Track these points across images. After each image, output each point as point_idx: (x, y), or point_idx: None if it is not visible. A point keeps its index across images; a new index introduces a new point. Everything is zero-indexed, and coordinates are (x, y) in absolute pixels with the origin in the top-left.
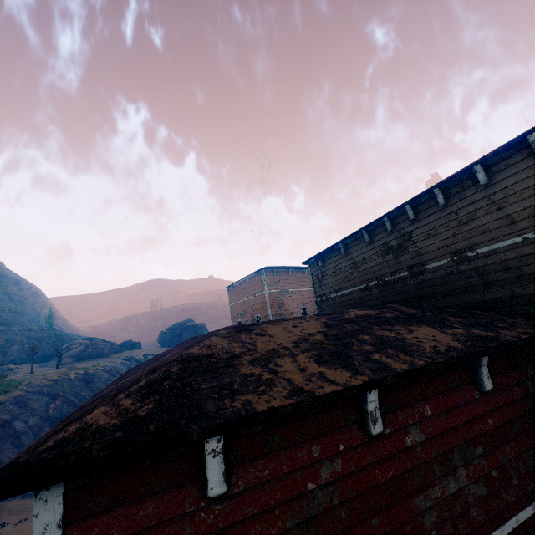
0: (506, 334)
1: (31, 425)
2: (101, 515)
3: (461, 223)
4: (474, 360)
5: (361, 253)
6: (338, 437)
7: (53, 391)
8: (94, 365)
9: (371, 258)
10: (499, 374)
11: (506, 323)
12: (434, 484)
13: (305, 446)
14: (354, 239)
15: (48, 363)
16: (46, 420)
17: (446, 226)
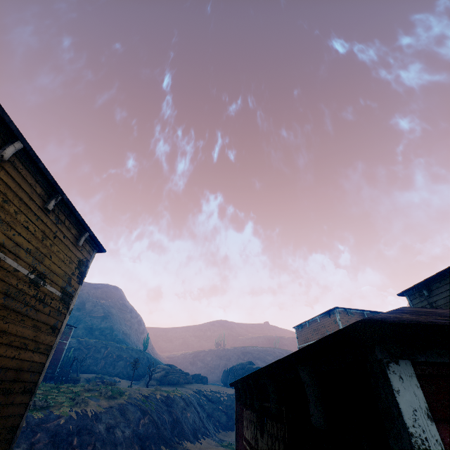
0: None
1: (125, 437)
2: None
3: None
4: None
5: None
6: None
7: (144, 407)
8: (173, 390)
9: None
10: None
11: None
12: None
13: None
14: None
15: (139, 381)
16: (136, 436)
17: None
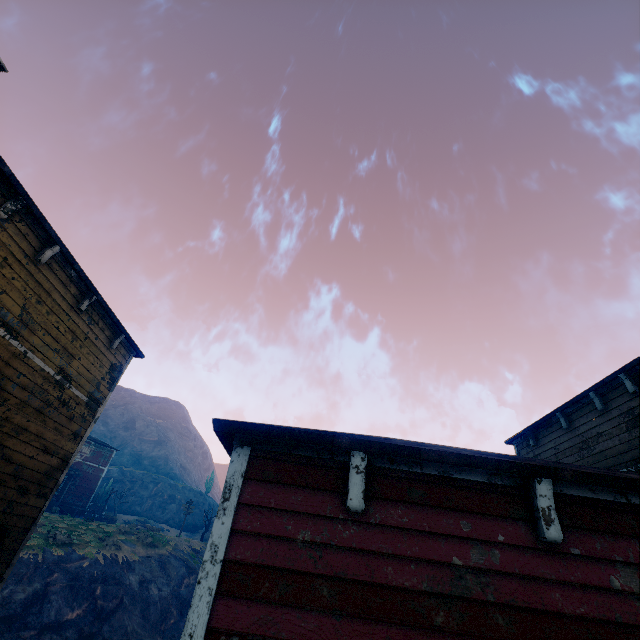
0: None
1: (162, 596)
2: (267, 484)
3: None
4: None
5: (593, 426)
6: (497, 526)
7: (191, 563)
8: None
9: (610, 433)
10: None
11: None
12: None
13: (452, 516)
14: (578, 406)
15: (193, 533)
16: (176, 597)
17: None
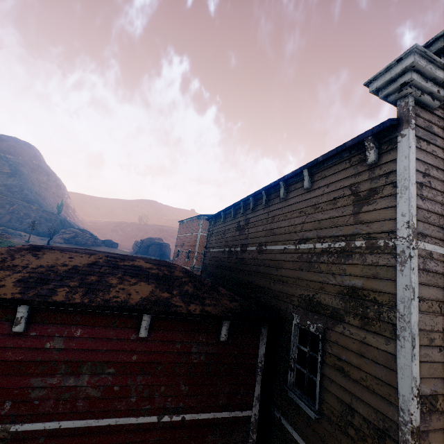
0: (189, 307)
1: None
2: None
3: (267, 223)
4: (143, 315)
5: (229, 224)
6: None
7: None
8: None
9: (231, 230)
10: (167, 331)
11: (214, 302)
12: (55, 376)
13: None
14: (229, 212)
15: (47, 238)
16: None
17: (262, 222)
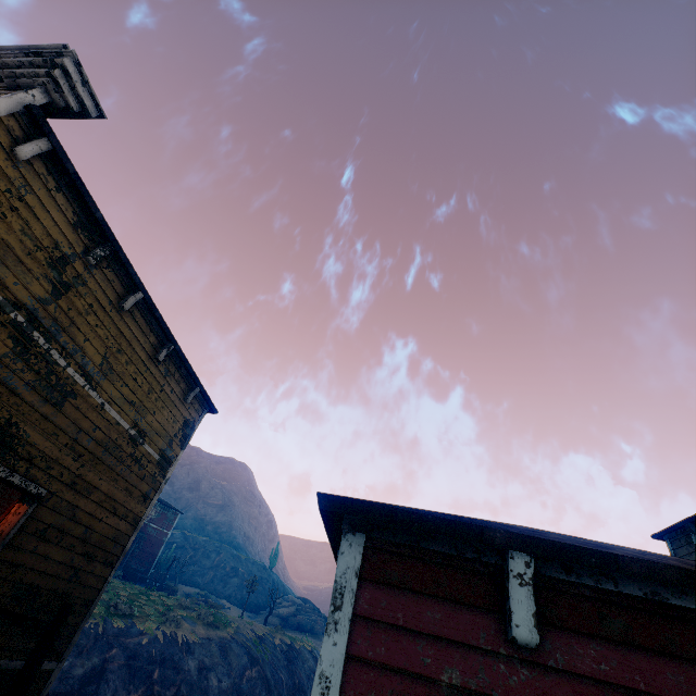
0: None
1: (222, 689)
2: (390, 590)
3: None
4: None
5: None
6: None
7: (254, 651)
8: (302, 639)
9: None
10: None
11: None
12: None
13: (680, 669)
14: None
15: (256, 615)
16: (236, 692)
17: None
